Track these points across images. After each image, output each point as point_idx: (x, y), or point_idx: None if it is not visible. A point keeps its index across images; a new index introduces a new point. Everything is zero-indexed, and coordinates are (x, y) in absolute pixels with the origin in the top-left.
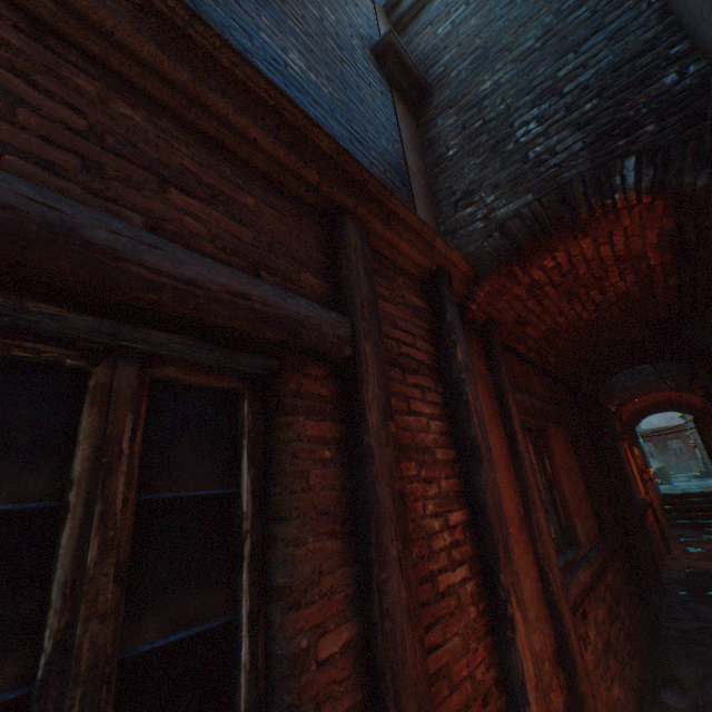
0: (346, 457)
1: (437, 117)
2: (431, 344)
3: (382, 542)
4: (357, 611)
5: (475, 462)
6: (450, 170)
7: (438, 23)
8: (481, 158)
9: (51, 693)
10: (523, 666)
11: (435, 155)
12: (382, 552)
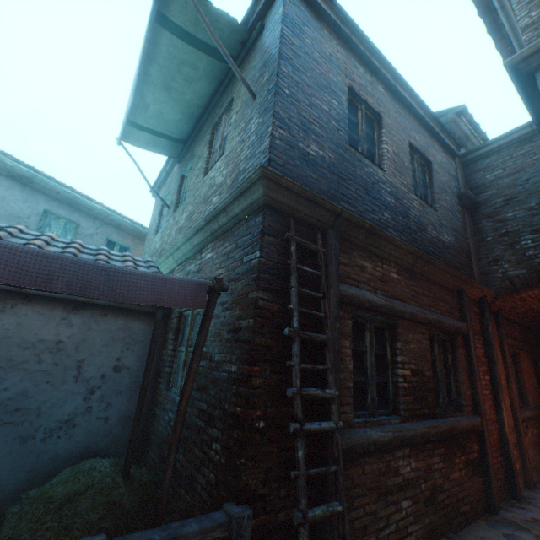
0: (465, 357)
1: (482, 219)
2: (478, 323)
3: (475, 377)
4: (469, 389)
5: (493, 363)
6: (486, 246)
7: (486, 172)
8: (503, 247)
9: (440, 383)
10: (503, 419)
11: (479, 237)
12: (475, 379)
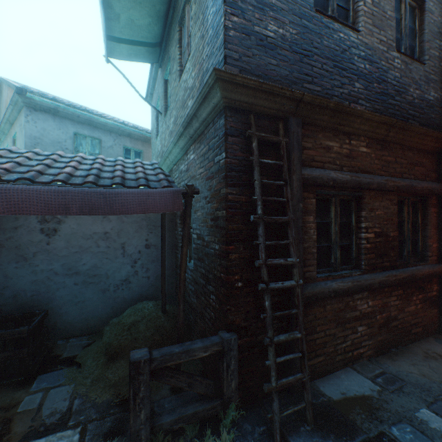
0: (437, 216)
1: None
2: None
3: None
4: (437, 242)
5: None
6: None
7: None
8: None
9: (406, 240)
10: None
11: None
12: None
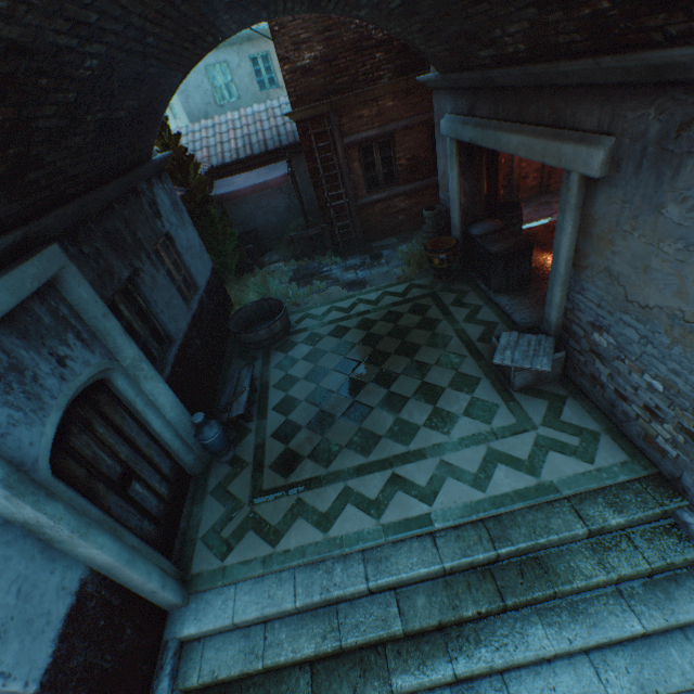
0: None
1: None
2: None
3: None
4: None
5: None
6: None
7: None
8: None
9: None
10: (514, 159)
11: None
12: None
